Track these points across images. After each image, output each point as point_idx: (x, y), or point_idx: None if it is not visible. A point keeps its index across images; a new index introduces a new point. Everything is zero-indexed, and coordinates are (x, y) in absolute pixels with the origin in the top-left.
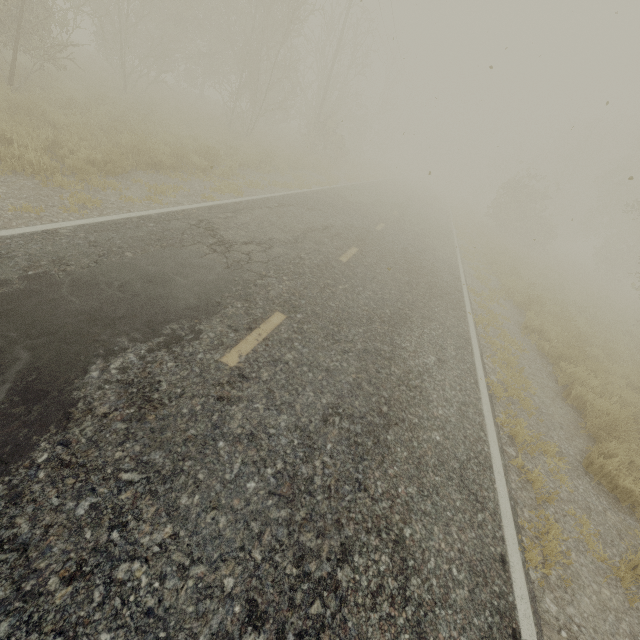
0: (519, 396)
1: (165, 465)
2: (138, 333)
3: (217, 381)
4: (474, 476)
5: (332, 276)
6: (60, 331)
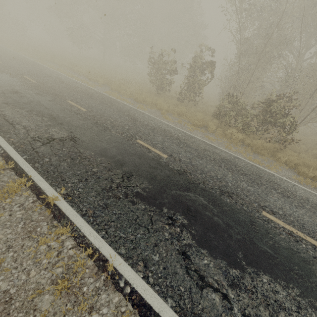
0: (73, 76)
1: (52, 89)
2: (18, 83)
3: (39, 84)
4: (79, 83)
5: (11, 67)
6: (11, 86)
